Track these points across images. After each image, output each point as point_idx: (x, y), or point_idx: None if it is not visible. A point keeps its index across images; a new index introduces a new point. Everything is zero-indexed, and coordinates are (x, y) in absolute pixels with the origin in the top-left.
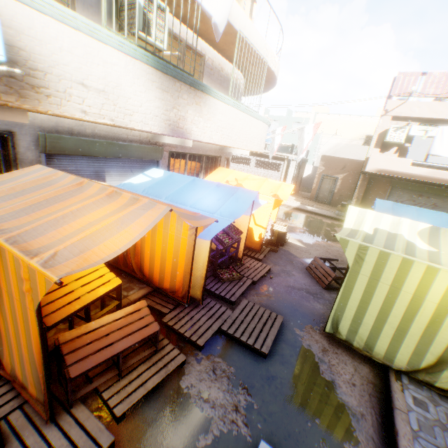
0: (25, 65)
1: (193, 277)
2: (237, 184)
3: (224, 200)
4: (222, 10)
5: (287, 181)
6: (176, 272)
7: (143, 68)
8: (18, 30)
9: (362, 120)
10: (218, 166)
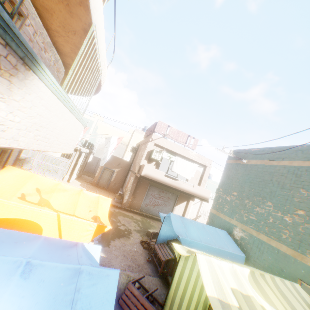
0: None
1: None
2: (41, 200)
3: None
4: None
5: (76, 168)
6: None
7: None
8: None
9: (122, 132)
10: (5, 160)
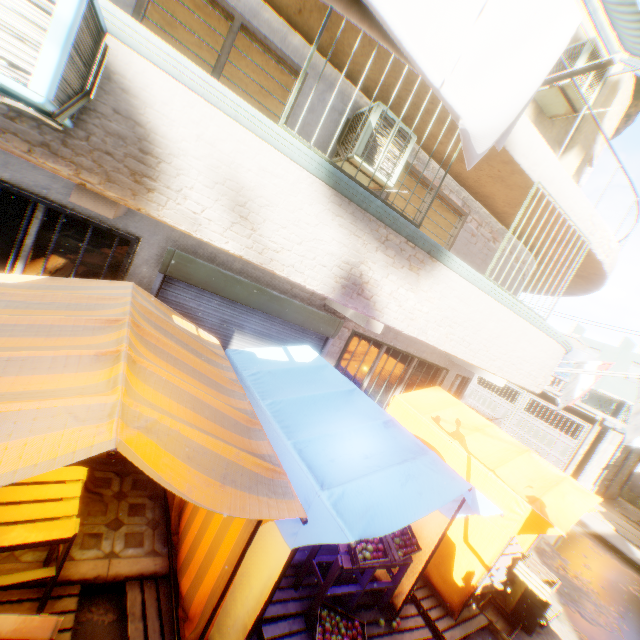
0: (135, 144)
1: (232, 608)
2: (455, 432)
3: (376, 464)
4: (490, 114)
5: (589, 465)
6: (205, 570)
7: (326, 191)
8: (146, 102)
9: None
10: (438, 383)
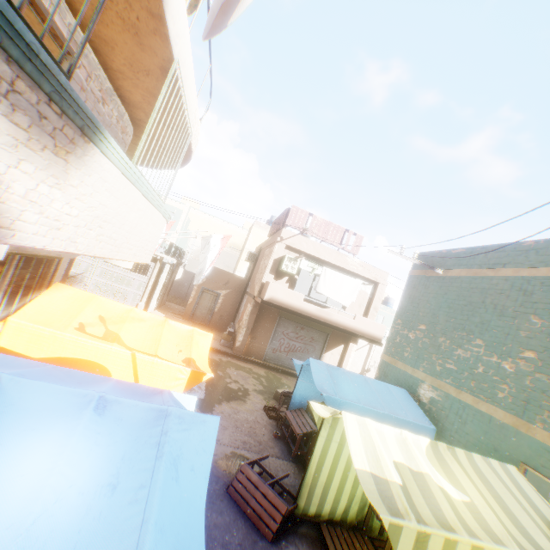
0: None
1: None
2: (108, 333)
3: (137, 486)
4: None
5: (156, 291)
6: None
7: None
8: None
9: (232, 228)
10: (51, 275)
